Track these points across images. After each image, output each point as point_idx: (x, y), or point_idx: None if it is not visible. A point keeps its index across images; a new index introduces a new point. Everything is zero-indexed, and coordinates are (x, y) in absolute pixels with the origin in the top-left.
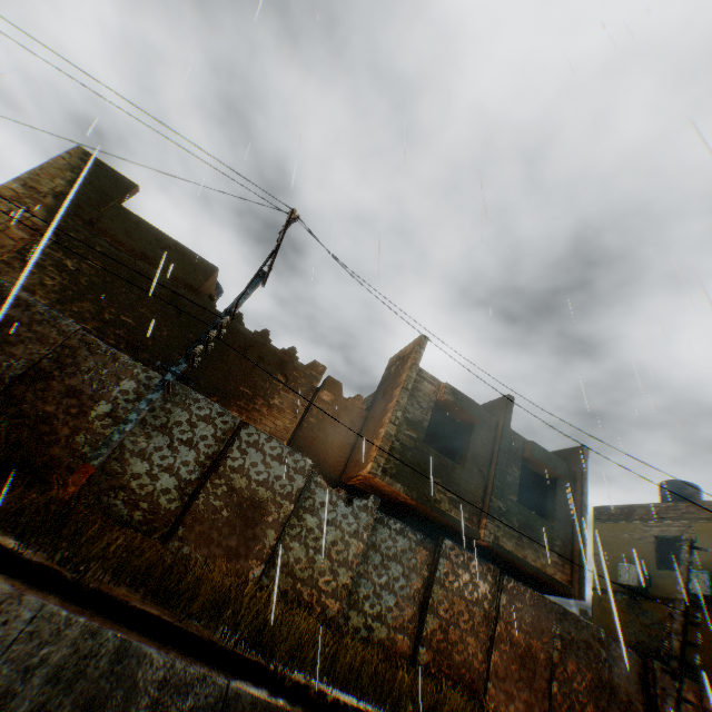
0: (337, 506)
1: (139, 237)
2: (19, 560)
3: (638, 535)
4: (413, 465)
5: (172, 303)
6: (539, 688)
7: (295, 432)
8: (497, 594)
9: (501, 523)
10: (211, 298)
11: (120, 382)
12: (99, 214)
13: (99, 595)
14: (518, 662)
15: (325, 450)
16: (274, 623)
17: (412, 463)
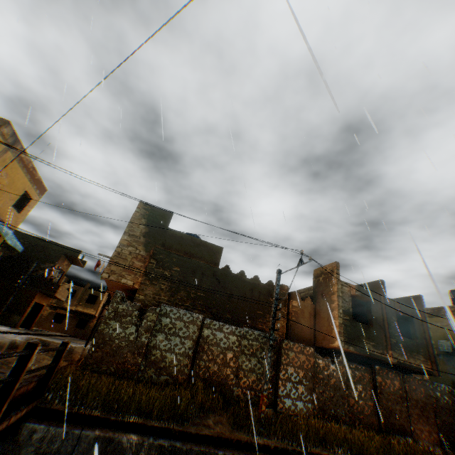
0: (329, 366)
1: (185, 244)
2: (285, 449)
3: (444, 323)
4: (352, 334)
5: (214, 277)
6: (430, 423)
7: (286, 326)
8: (403, 384)
9: (395, 349)
10: (228, 267)
11: (230, 338)
12: (163, 238)
13: (311, 453)
14: (419, 414)
15: (303, 332)
16: (357, 441)
17: (351, 333)
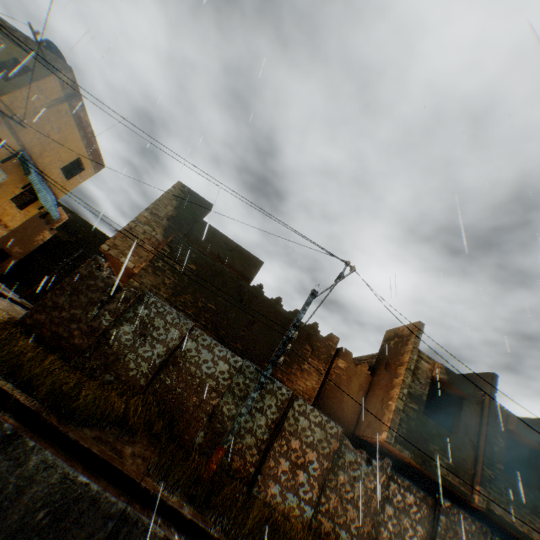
0: (361, 465)
1: (215, 243)
2: (206, 534)
3: None
4: (416, 433)
5: (237, 292)
6: None
7: (319, 390)
8: None
9: (489, 488)
10: (261, 287)
11: (219, 365)
12: (191, 228)
13: None
14: None
15: (342, 407)
16: None
17: (415, 431)
